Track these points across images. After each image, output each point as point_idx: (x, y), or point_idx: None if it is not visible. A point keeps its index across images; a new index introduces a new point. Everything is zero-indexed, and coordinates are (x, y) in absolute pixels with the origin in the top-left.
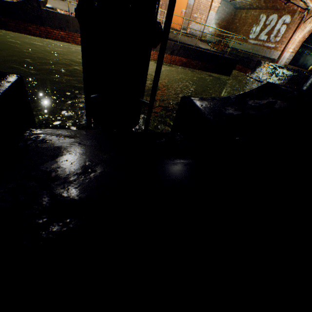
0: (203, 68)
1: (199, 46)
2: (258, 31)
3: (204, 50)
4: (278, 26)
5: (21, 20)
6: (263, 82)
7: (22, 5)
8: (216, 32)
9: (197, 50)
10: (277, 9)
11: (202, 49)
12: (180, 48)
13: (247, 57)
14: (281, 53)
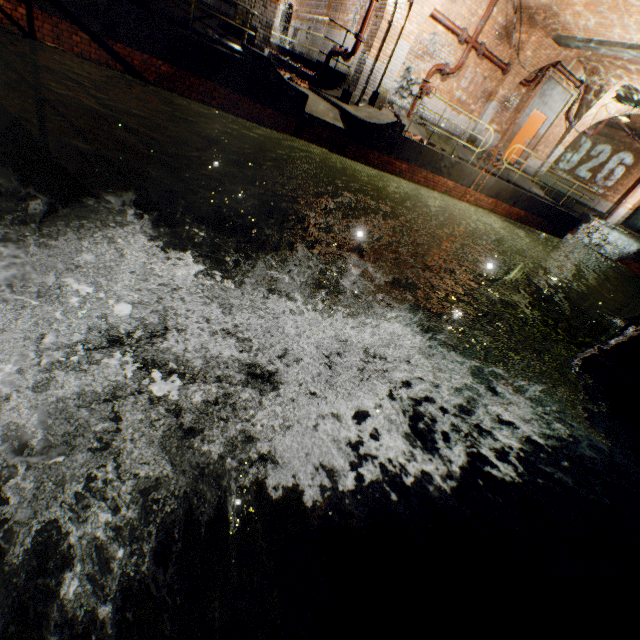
0: (537, 225)
1: (533, 191)
2: (576, 161)
3: (549, 204)
4: (611, 164)
5: (368, 146)
6: (587, 247)
7: (382, 128)
8: (573, 184)
9: (543, 203)
10: (613, 139)
11: (540, 198)
12: (525, 199)
13: (556, 199)
14: (613, 207)
